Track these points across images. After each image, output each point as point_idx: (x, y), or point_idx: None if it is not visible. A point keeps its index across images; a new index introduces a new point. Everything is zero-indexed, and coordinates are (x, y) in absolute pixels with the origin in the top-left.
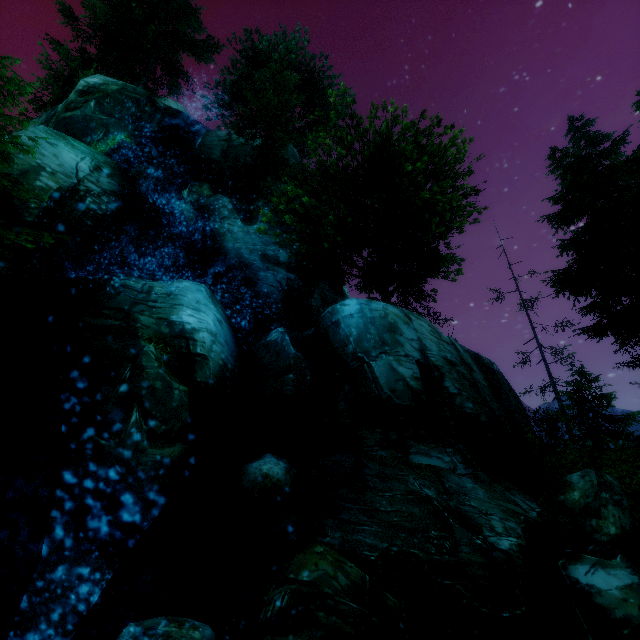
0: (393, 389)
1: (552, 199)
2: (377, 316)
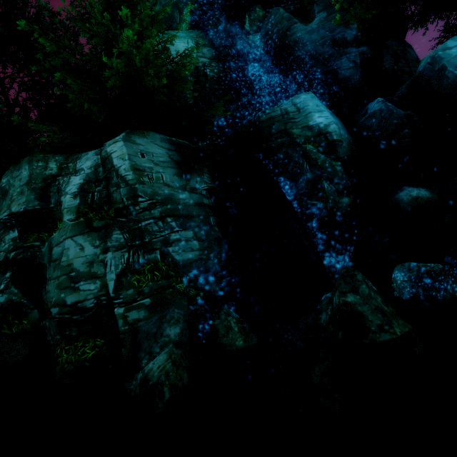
0: None
1: None
2: None
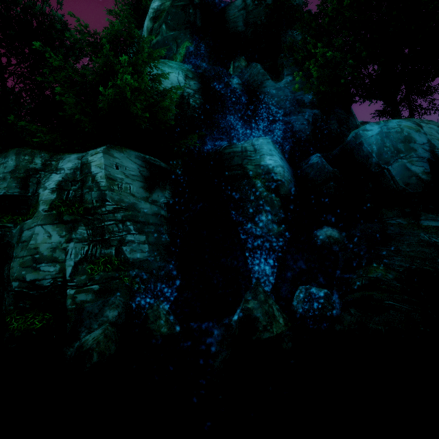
0: (408, 183)
1: None
2: (393, 133)
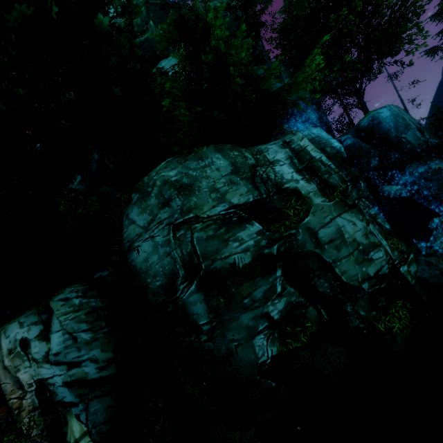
0: (419, 143)
1: (440, 3)
2: (397, 113)
